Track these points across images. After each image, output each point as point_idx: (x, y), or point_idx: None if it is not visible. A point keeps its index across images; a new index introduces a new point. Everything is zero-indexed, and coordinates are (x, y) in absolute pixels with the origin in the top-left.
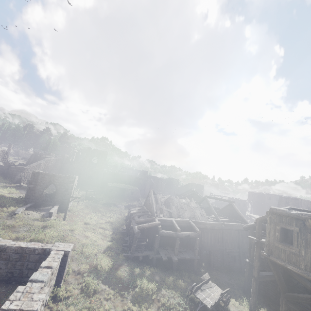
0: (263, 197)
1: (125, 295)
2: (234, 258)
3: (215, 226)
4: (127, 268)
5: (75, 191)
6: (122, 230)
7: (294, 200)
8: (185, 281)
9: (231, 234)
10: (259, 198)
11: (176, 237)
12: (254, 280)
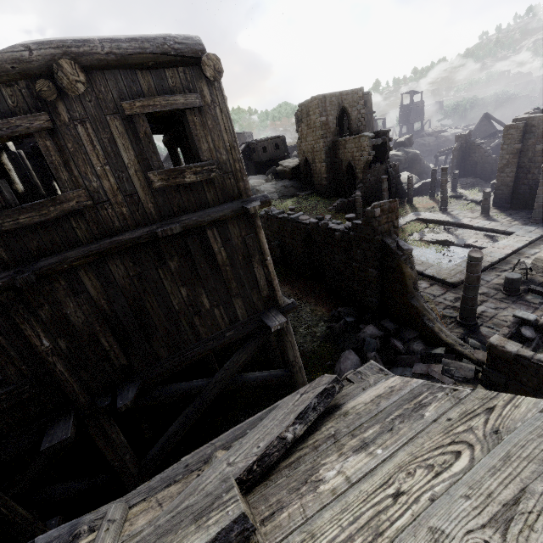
0: None
1: None
2: None
3: None
4: None
5: None
6: None
7: (314, 104)
8: None
9: None
10: None
11: None
12: None
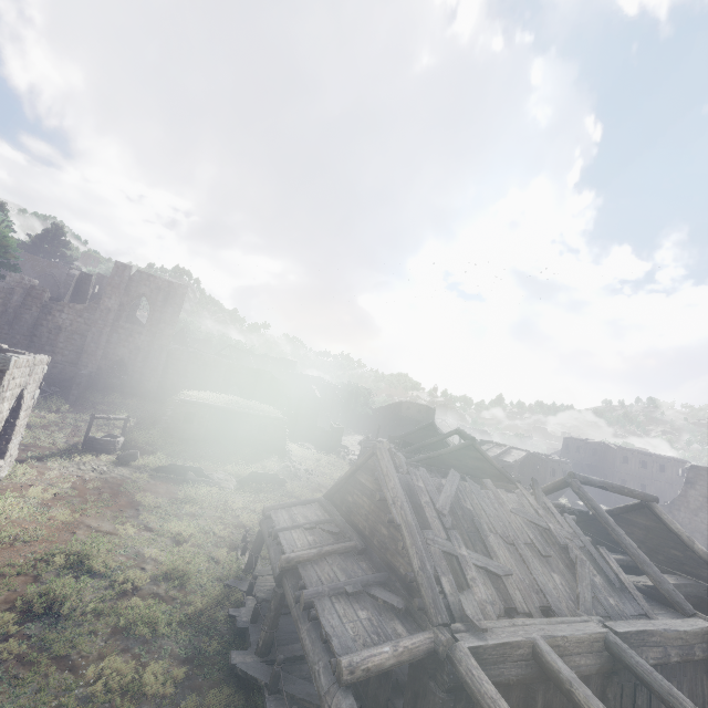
0: (608, 454)
1: None
2: None
3: (693, 646)
4: None
5: (47, 411)
6: (234, 631)
7: None
8: None
9: None
10: (597, 458)
11: None
12: None
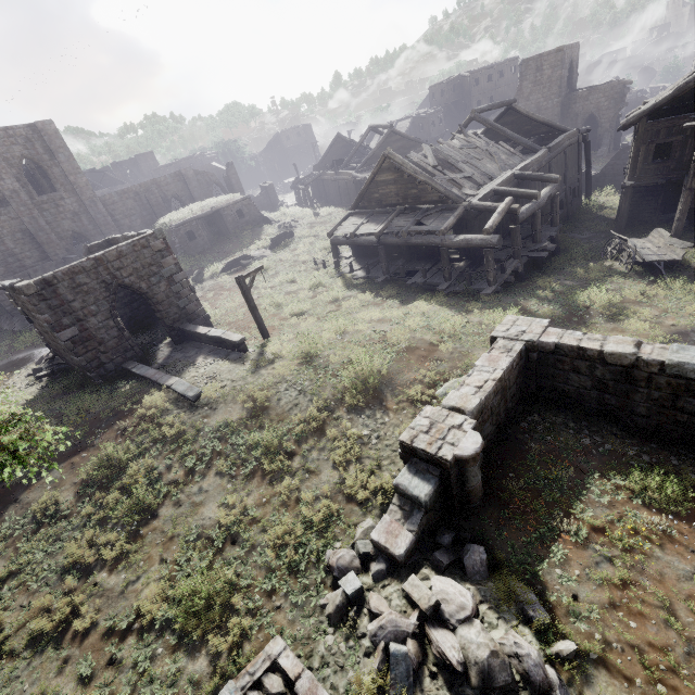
0: (465, 84)
1: (595, 323)
2: (560, 204)
3: (542, 162)
4: (530, 302)
5: None
6: (364, 281)
7: (553, 57)
8: (582, 264)
9: (558, 165)
10: (457, 93)
11: (537, 211)
12: (689, 195)
